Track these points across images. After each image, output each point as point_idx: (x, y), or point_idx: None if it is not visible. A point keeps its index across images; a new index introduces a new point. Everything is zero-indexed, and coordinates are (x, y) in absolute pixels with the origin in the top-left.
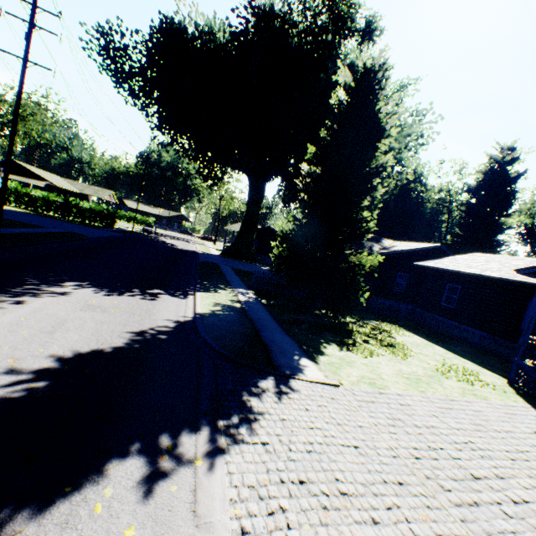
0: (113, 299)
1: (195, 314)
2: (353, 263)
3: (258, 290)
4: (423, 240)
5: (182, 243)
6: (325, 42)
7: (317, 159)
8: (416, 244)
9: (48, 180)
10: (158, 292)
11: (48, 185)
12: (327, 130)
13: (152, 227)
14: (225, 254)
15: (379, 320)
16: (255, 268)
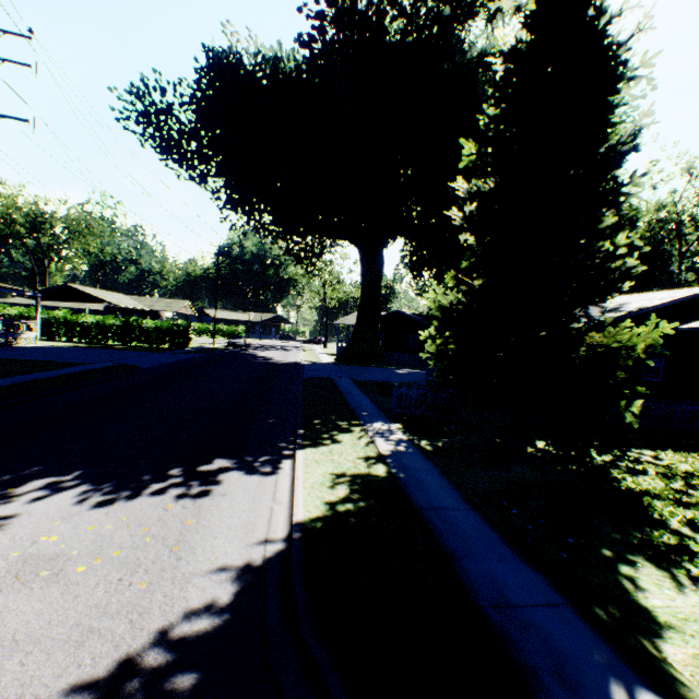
0: (107, 516)
1: (291, 527)
2: (603, 347)
3: (405, 417)
4: (644, 289)
5: (281, 353)
6: (441, 20)
7: (483, 163)
8: (664, 293)
9: (108, 300)
10: (220, 467)
11: (108, 307)
12: (494, 103)
13: (240, 338)
14: (341, 359)
15: (652, 446)
16: (389, 374)
